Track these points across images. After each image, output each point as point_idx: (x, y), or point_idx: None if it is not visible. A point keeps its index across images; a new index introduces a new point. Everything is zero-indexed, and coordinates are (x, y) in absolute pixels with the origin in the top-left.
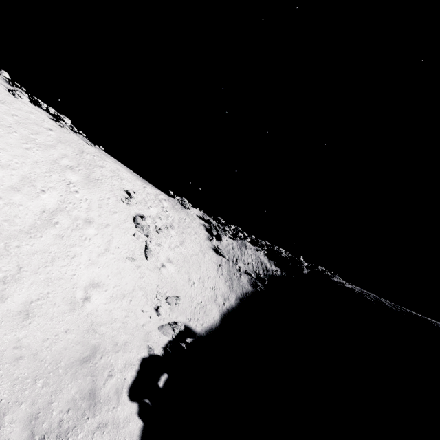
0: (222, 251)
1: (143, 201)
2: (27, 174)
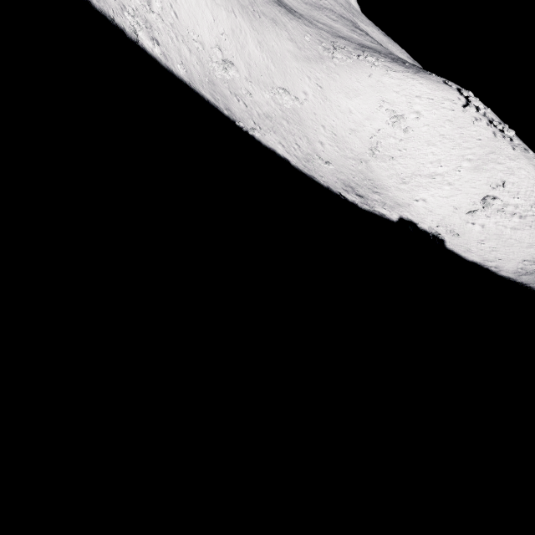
0: None
1: (514, 193)
2: (441, 159)
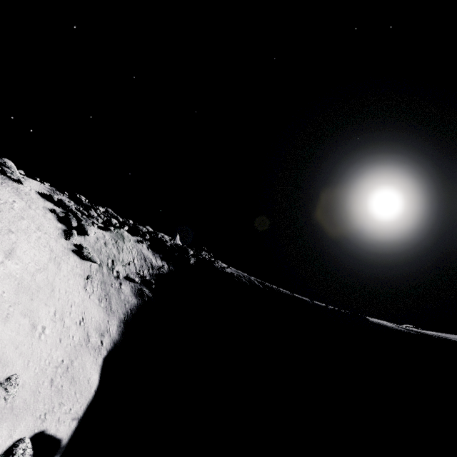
0: (90, 254)
1: None
2: None
